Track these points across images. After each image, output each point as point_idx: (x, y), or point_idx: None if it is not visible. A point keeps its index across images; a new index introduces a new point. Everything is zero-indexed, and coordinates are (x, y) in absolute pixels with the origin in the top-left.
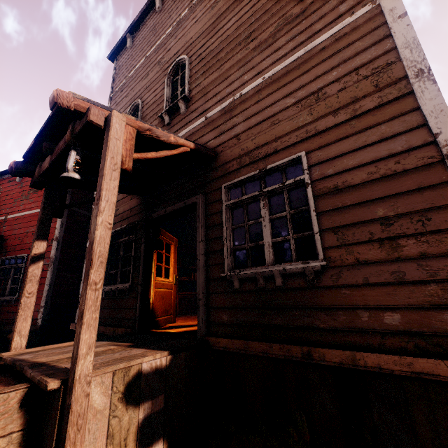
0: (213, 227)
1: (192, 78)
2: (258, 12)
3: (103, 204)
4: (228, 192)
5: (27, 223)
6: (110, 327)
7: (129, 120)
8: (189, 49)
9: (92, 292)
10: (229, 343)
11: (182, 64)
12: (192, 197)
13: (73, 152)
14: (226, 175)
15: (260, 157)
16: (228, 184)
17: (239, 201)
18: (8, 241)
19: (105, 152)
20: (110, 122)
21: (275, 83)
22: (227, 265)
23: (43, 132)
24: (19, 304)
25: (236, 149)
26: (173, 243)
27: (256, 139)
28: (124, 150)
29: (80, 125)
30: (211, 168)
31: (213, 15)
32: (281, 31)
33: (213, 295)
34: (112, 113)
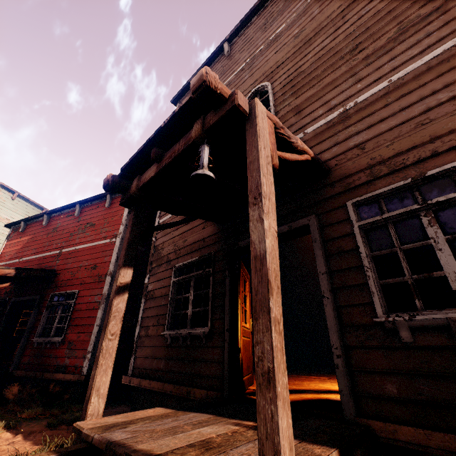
0: (339, 254)
1: (278, 100)
2: (363, 25)
3: (267, 202)
4: (356, 210)
5: (81, 257)
6: (181, 385)
7: (268, 112)
8: (269, 76)
9: (277, 336)
10: (419, 436)
11: (260, 92)
12: (297, 219)
13: (206, 147)
14: (349, 190)
15: (408, 163)
16: (357, 200)
17: (381, 219)
18: (59, 276)
19: (254, 142)
20: (255, 110)
21: (411, 83)
22: (379, 306)
23: (158, 134)
24: (100, 349)
25: (361, 159)
26: (247, 280)
27: (395, 144)
28: (269, 143)
29: (219, 114)
30: (322, 184)
31: (298, 42)
32: (404, 33)
33: (357, 351)
34: (255, 101)
